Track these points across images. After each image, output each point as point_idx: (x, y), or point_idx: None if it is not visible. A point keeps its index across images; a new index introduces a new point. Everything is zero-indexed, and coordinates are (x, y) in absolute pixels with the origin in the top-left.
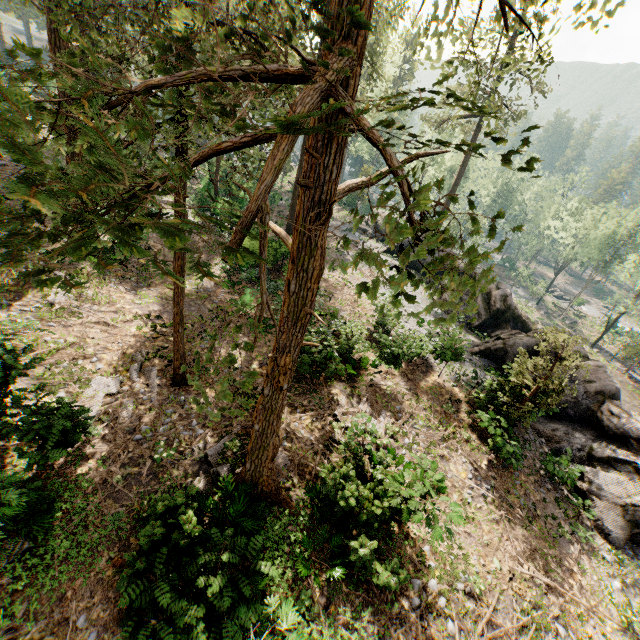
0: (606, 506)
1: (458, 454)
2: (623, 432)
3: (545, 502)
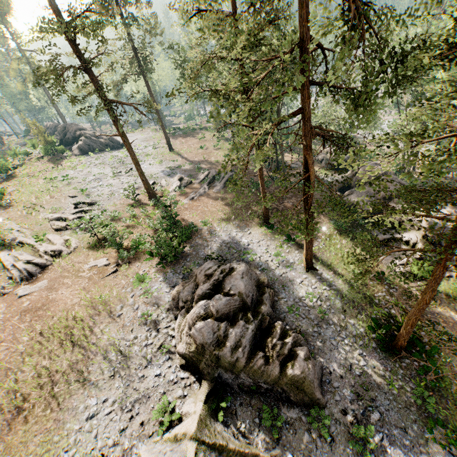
0: (75, 151)
1: (39, 162)
2: (79, 135)
3: (61, 158)
